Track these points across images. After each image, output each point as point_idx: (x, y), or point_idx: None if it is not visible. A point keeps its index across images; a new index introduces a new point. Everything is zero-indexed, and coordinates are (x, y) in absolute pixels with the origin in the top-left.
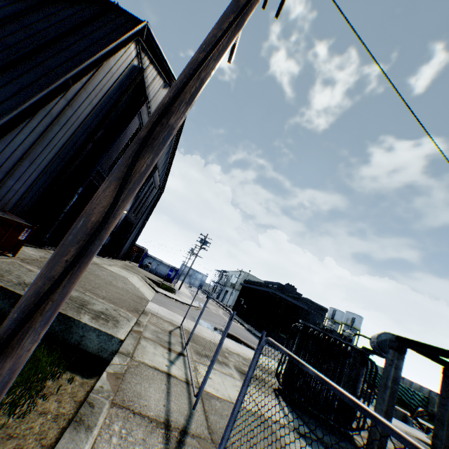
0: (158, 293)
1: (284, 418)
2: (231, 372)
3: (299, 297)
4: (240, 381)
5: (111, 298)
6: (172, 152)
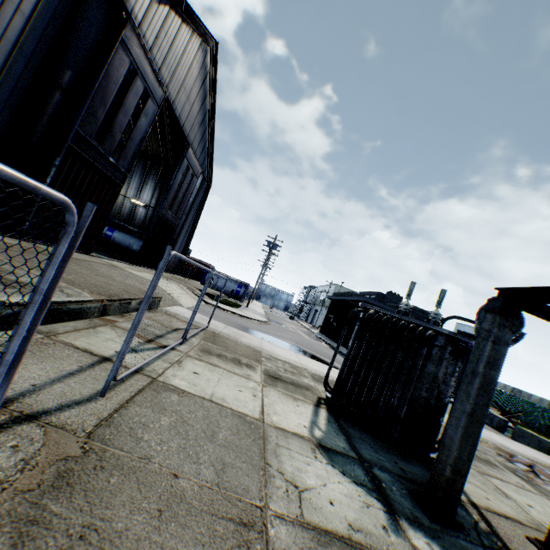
0: (209, 305)
1: (306, 428)
2: (251, 374)
3: None
4: (257, 383)
5: (77, 281)
6: (210, 124)
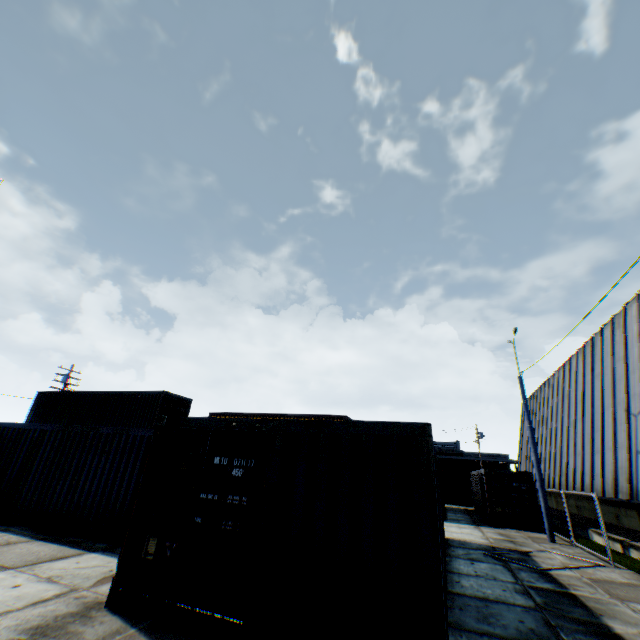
0: None
1: None
2: None
3: (499, 455)
4: None
5: None
6: None
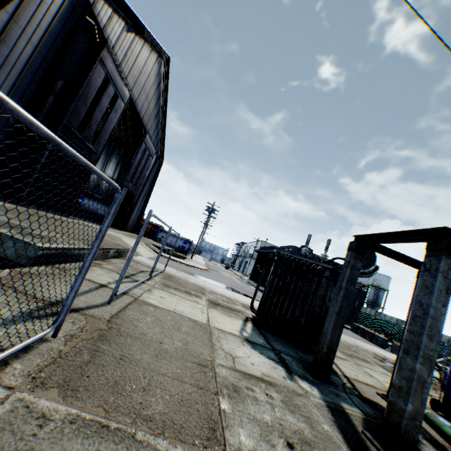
0: (162, 256)
1: (237, 331)
2: (198, 300)
3: (313, 257)
4: (203, 306)
5: (71, 236)
6: (163, 116)
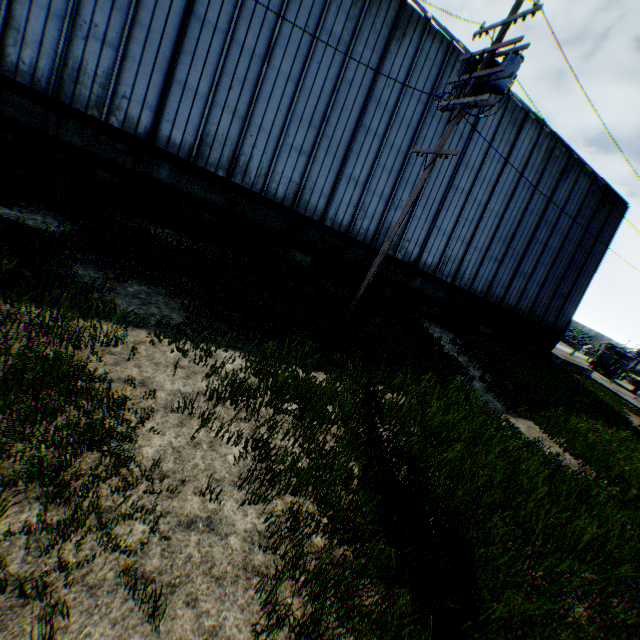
0: None
1: (607, 380)
2: None
3: None
4: None
5: None
6: None
